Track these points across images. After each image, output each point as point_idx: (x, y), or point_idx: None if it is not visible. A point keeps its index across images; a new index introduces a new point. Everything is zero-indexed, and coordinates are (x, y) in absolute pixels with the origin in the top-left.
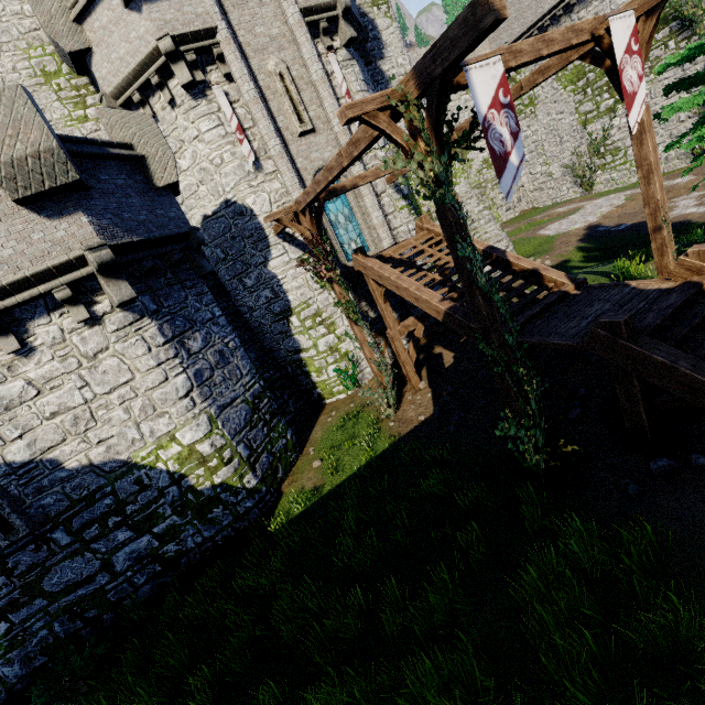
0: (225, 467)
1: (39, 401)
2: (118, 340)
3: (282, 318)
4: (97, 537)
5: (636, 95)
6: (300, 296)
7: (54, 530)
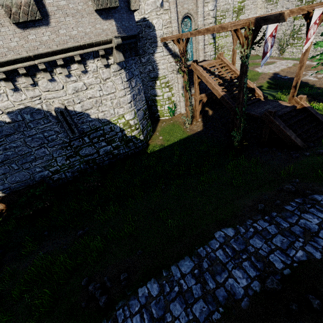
0: (136, 130)
1: (86, 92)
2: (113, 76)
3: (153, 80)
4: (96, 142)
5: (309, 39)
6: (163, 73)
7: (85, 137)
